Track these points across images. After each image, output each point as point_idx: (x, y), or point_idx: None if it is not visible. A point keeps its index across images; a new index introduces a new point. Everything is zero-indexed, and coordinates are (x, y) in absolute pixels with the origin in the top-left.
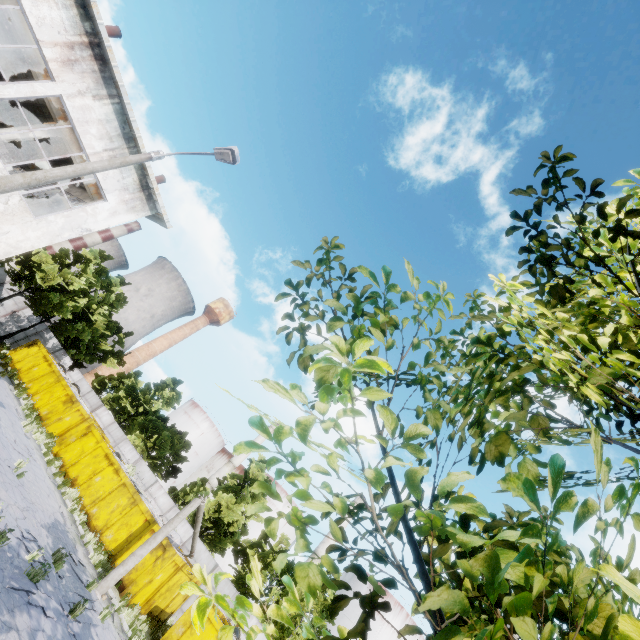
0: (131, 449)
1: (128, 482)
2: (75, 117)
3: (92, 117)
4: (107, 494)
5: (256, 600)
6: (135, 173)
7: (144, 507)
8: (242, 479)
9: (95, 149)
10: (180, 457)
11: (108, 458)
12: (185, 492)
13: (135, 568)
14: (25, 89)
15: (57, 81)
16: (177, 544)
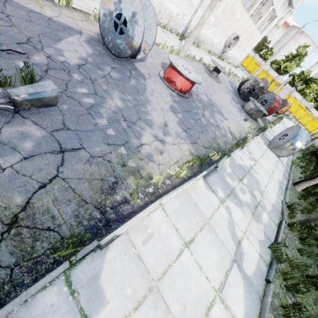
0: (251, 51)
1: (264, 71)
2: (275, 8)
3: (280, 3)
4: (259, 74)
5: (296, 88)
6: (287, 3)
7: (271, 77)
8: (295, 55)
9: (278, 9)
10: (266, 47)
11: (256, 64)
12: (265, 55)
13: (271, 89)
14: (267, 14)
15: (274, 5)
16: (280, 83)
